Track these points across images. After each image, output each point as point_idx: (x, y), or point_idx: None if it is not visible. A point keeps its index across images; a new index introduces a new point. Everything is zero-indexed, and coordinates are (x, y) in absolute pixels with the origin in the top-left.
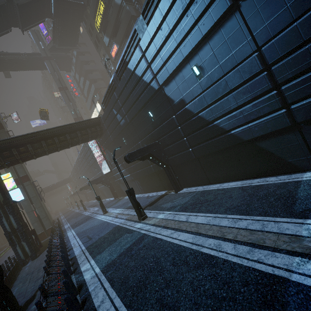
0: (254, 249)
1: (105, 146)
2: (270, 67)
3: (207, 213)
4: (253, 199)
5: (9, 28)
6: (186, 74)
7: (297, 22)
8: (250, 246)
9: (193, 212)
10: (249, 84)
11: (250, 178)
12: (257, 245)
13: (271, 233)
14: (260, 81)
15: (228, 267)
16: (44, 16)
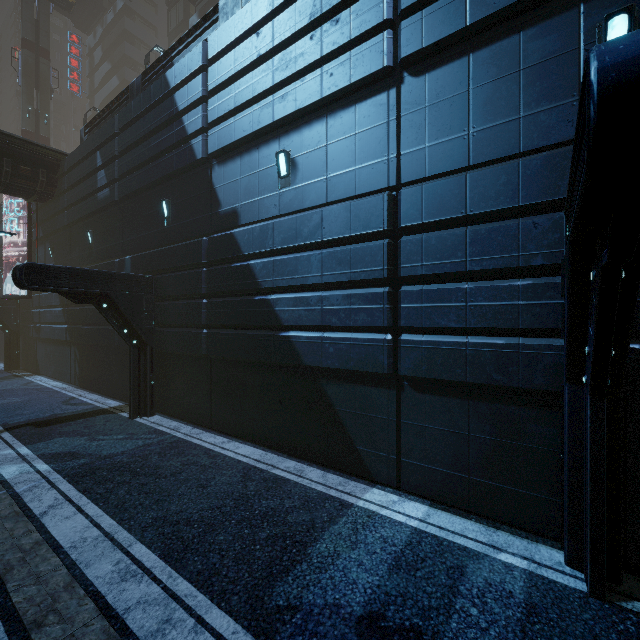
0: None
1: (46, 228)
2: (402, 235)
3: (107, 512)
4: (234, 517)
5: None
6: (265, 160)
7: (471, 171)
8: None
9: (89, 492)
10: (355, 249)
11: (285, 451)
12: None
13: None
14: (375, 253)
15: None
16: None
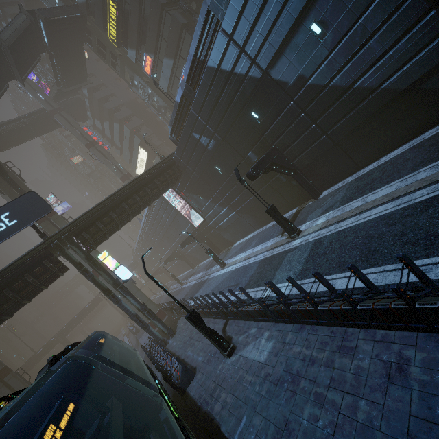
0: None
1: (188, 189)
2: None
3: (388, 184)
4: None
5: (5, 84)
6: (300, 39)
7: None
8: None
9: (366, 194)
10: (397, 16)
11: (415, 136)
12: None
13: None
14: (412, 5)
15: None
16: (38, 52)
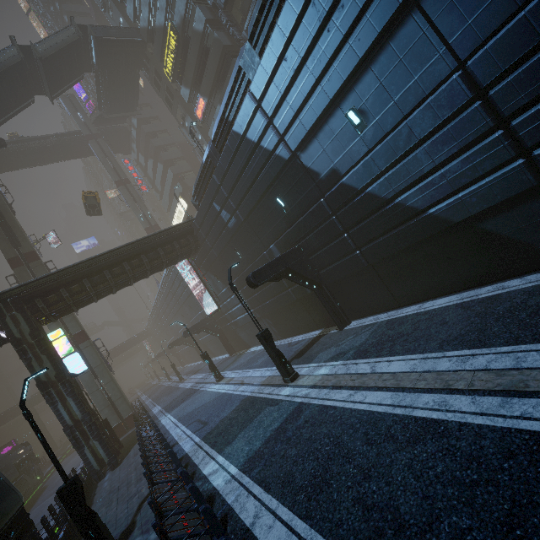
0: (511, 399)
1: (205, 266)
2: (487, 91)
3: (407, 355)
4: (488, 321)
5: (31, 98)
6: (336, 126)
7: (526, 9)
8: (501, 396)
9: (381, 356)
10: (452, 126)
11: (471, 287)
12: (515, 392)
13: (537, 369)
14: (471, 118)
15: (469, 433)
16: (82, 70)
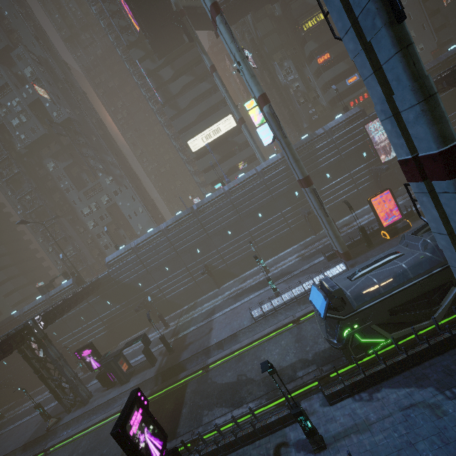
0: None
1: None
2: None
3: None
4: None
5: None
6: None
7: None
8: None
9: None
10: None
11: None
12: None
13: None
14: None
15: None
16: None
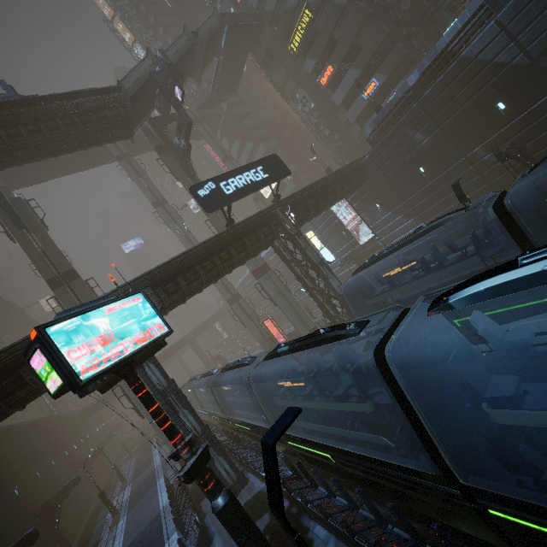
0: None
1: (366, 199)
2: None
3: None
4: None
5: (186, 79)
6: None
7: None
8: None
9: None
10: None
11: None
12: None
13: None
14: None
15: None
16: (213, 55)
